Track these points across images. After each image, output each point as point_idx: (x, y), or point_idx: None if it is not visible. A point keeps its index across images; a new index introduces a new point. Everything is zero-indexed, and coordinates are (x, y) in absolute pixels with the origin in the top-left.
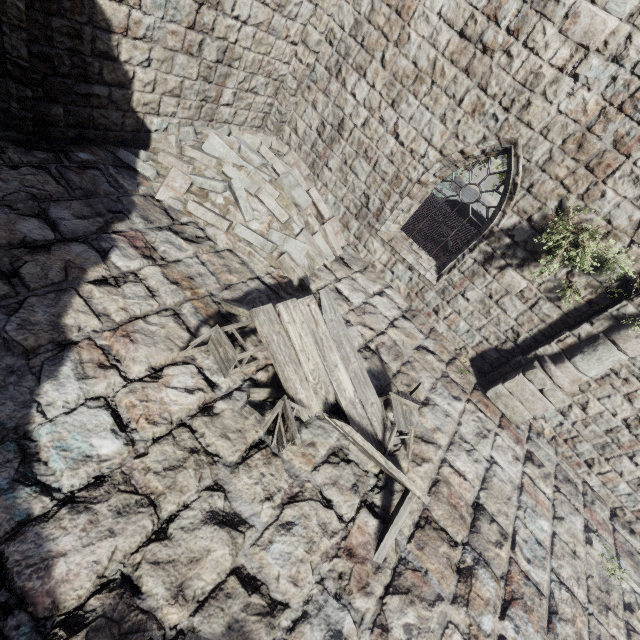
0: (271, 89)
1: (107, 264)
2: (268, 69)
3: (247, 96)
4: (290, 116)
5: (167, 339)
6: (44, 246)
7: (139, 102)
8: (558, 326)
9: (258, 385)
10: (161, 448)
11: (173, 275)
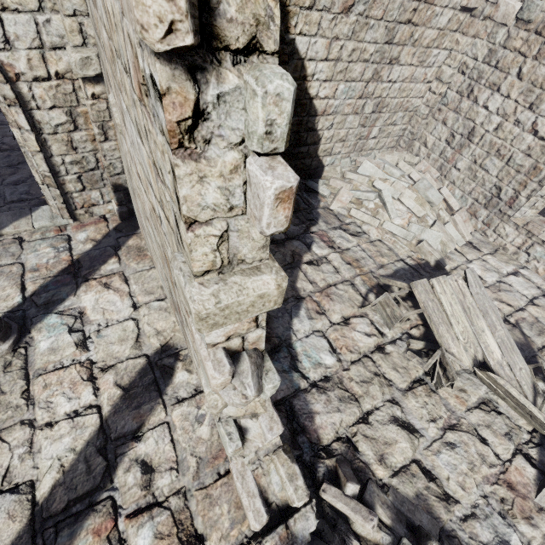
0: (406, 118)
1: (311, 252)
2: (406, 106)
3: (388, 128)
4: (420, 134)
5: (349, 300)
6: (282, 243)
7: (321, 150)
8: None
9: (413, 338)
10: (357, 368)
11: (347, 258)
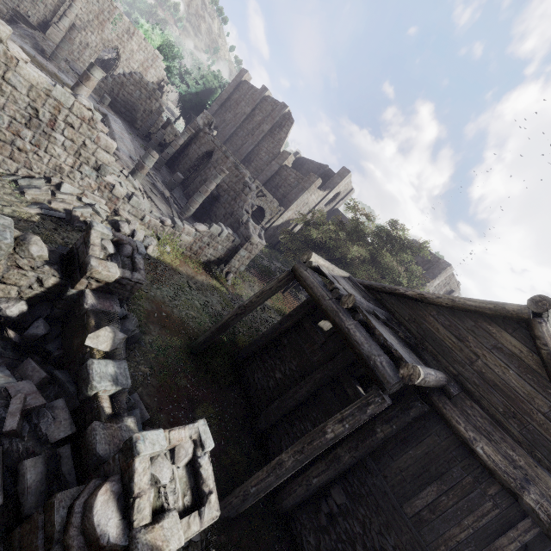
0: None
1: None
2: None
3: None
4: None
5: None
6: None
7: None
8: (55, 13)
9: None
10: None
11: None
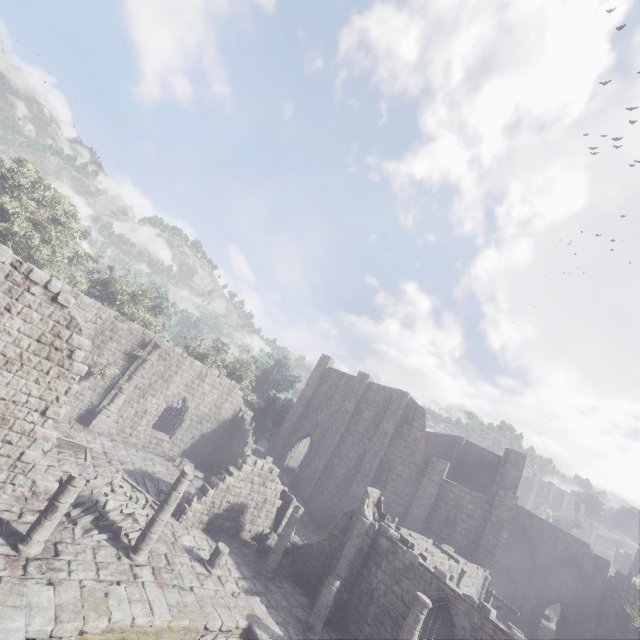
0: None
1: None
2: None
3: None
4: None
5: None
6: None
7: None
8: (105, 394)
9: None
10: None
11: None
